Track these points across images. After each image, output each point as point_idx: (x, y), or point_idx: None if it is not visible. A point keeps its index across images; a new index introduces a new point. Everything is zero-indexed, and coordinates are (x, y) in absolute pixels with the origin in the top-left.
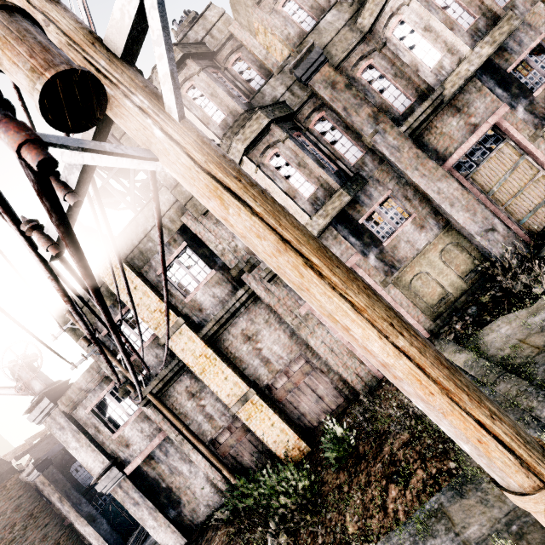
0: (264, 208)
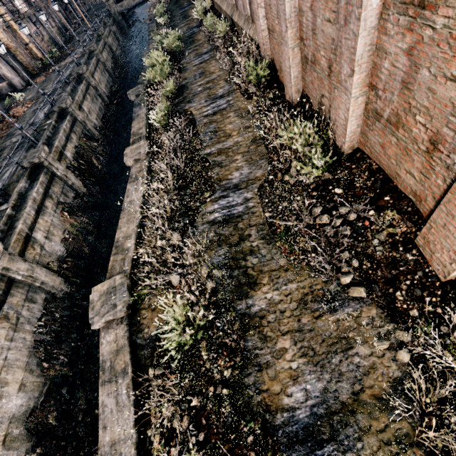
0: None
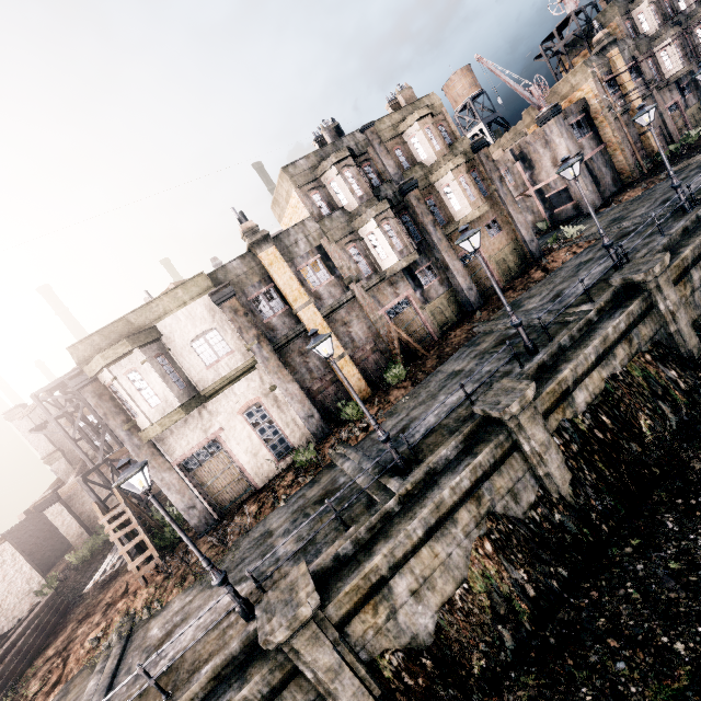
0: None
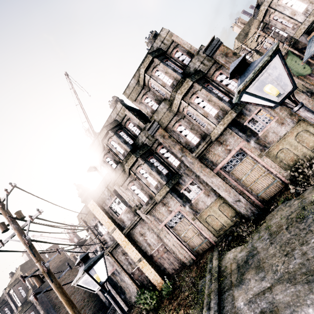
0: (60, 296)
